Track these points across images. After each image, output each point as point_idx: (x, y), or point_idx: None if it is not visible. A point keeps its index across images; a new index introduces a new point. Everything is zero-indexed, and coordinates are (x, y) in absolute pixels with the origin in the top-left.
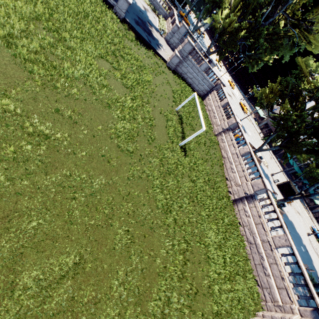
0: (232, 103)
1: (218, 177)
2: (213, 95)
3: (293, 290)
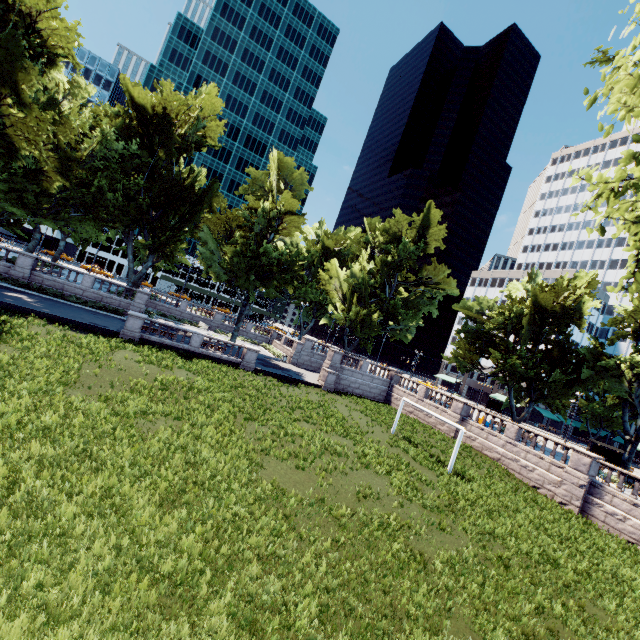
0: None
1: (526, 491)
2: (398, 392)
3: None
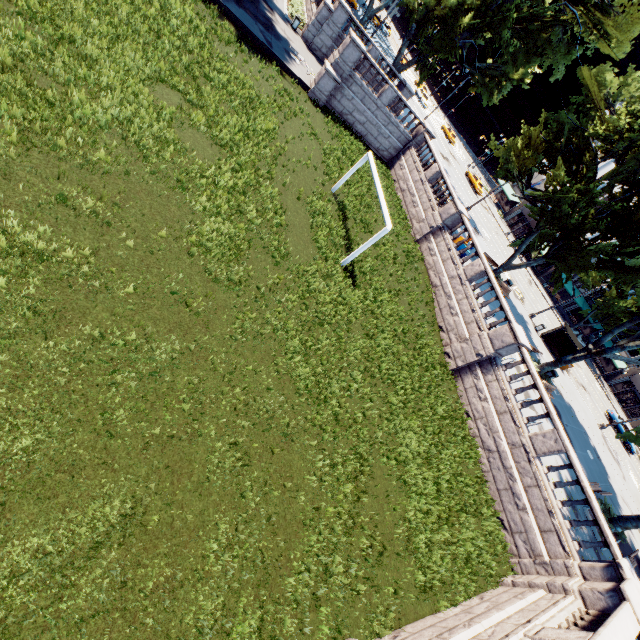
0: (450, 174)
1: (424, 326)
2: (409, 159)
3: (570, 533)
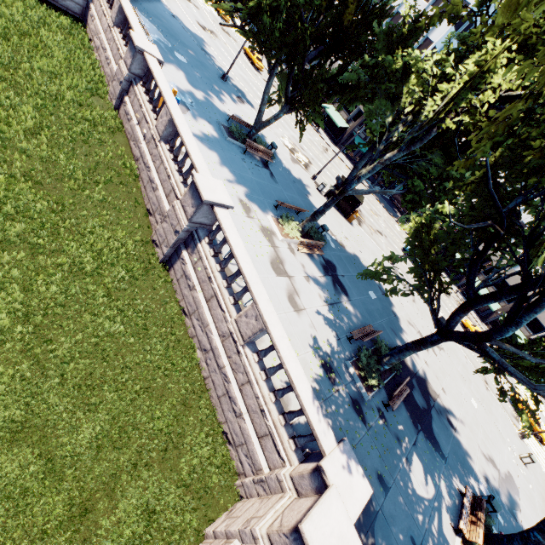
0: (212, 45)
1: (106, 215)
2: (97, 4)
3: (289, 429)
